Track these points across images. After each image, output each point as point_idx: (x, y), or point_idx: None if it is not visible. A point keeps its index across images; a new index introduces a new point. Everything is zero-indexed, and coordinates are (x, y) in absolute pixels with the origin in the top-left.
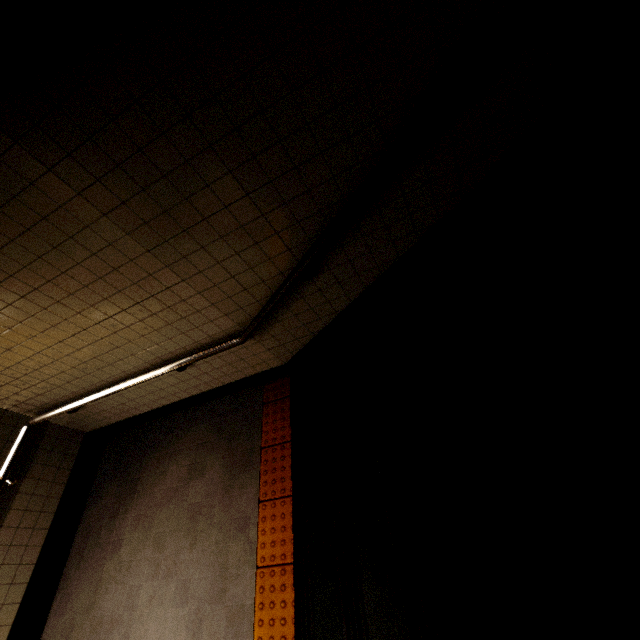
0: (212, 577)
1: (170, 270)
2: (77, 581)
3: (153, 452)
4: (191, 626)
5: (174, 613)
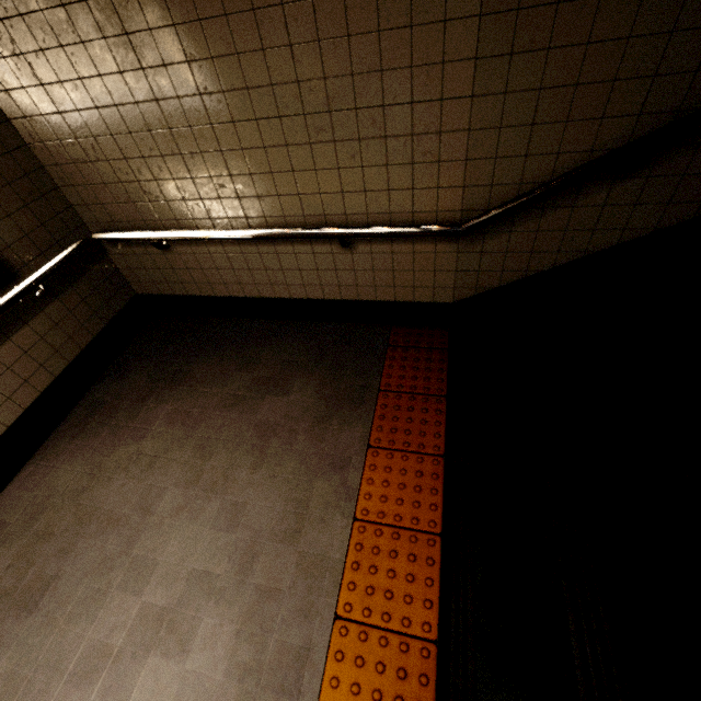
0: (282, 510)
1: (473, 68)
2: (66, 456)
3: (215, 350)
4: (238, 559)
5: (213, 536)
